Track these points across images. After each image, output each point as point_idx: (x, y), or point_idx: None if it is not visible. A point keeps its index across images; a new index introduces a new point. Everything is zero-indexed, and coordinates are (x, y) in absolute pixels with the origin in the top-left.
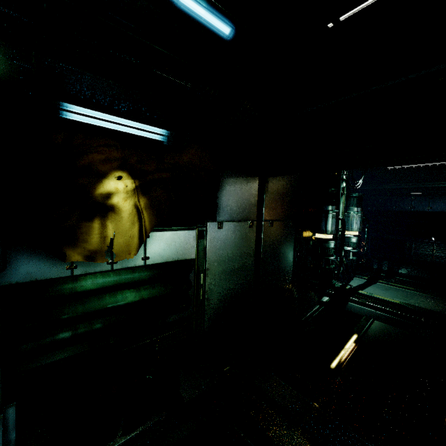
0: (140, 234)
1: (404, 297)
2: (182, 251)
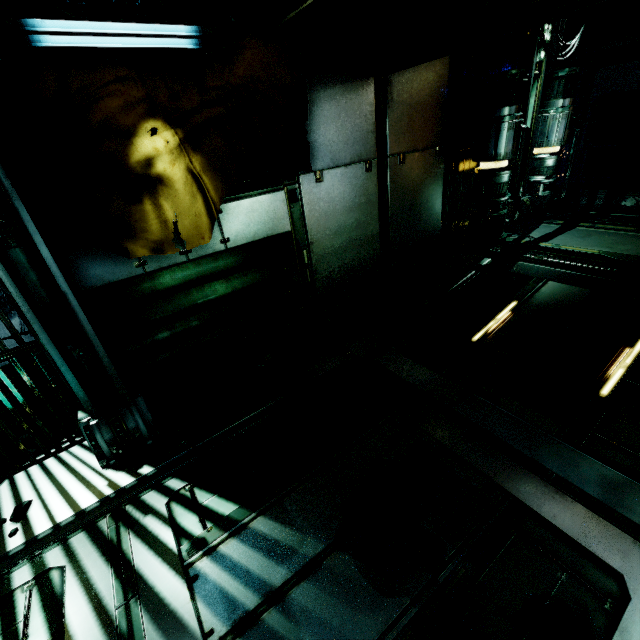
0: (208, 210)
1: (610, 244)
2: (271, 225)
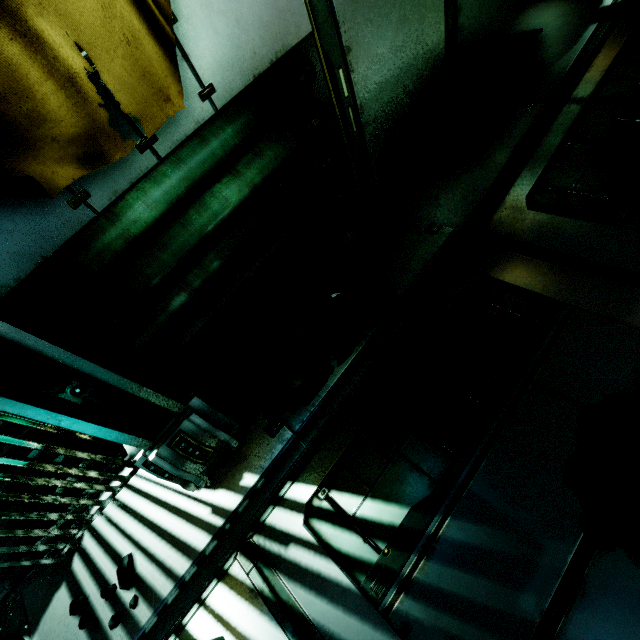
0: (147, 19)
1: None
2: (275, 26)
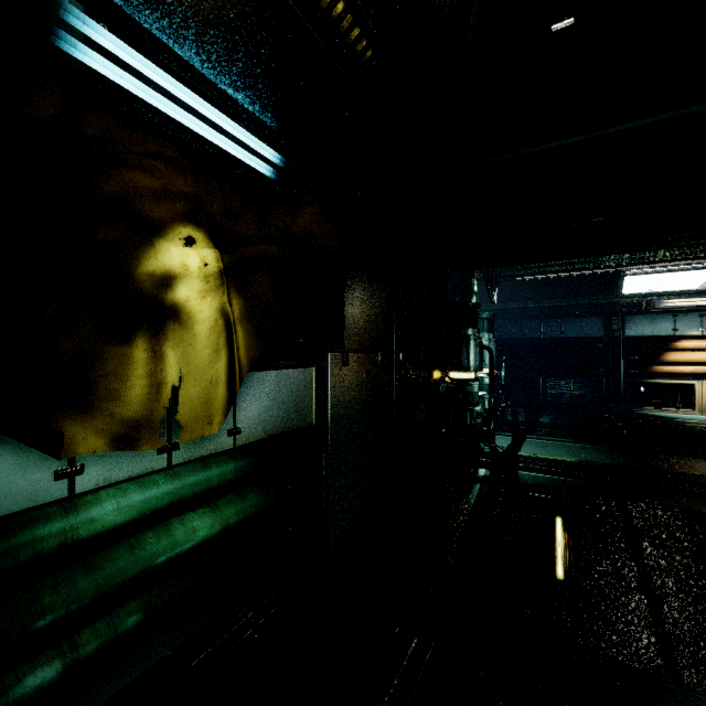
0: (230, 376)
1: (572, 453)
2: (294, 412)
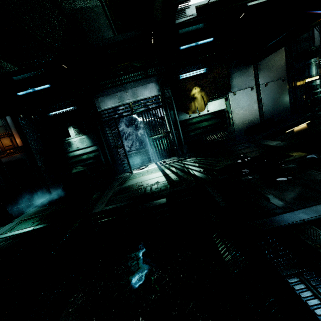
0: (204, 103)
1: None
2: (220, 107)
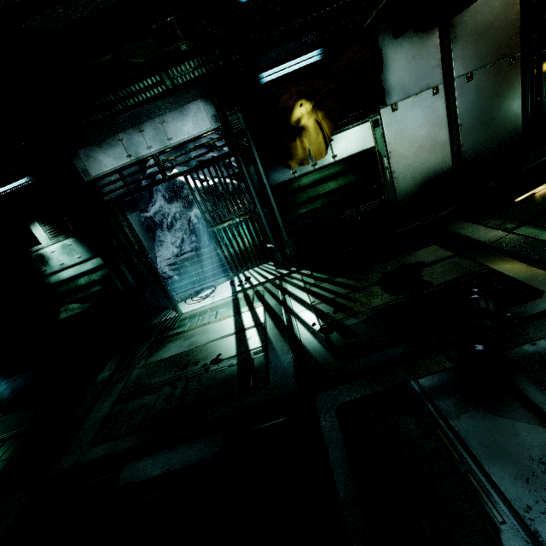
0: (325, 140)
1: None
2: (361, 144)
